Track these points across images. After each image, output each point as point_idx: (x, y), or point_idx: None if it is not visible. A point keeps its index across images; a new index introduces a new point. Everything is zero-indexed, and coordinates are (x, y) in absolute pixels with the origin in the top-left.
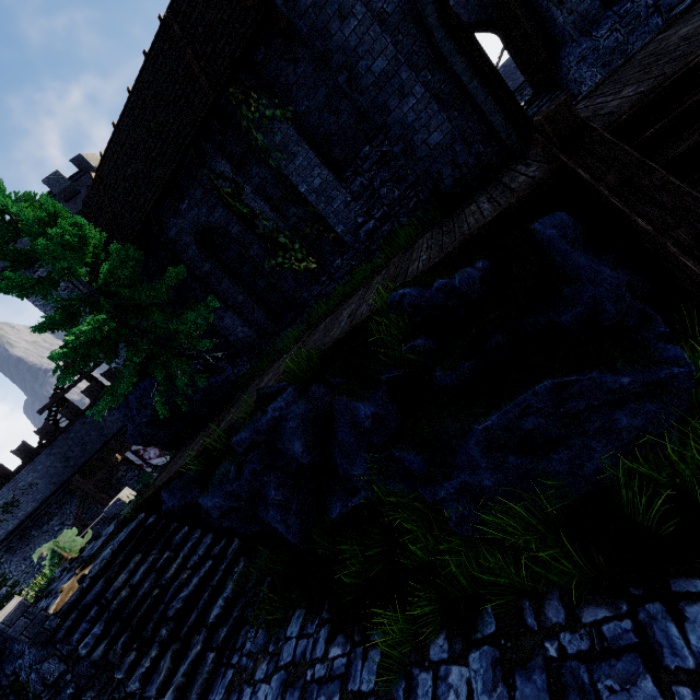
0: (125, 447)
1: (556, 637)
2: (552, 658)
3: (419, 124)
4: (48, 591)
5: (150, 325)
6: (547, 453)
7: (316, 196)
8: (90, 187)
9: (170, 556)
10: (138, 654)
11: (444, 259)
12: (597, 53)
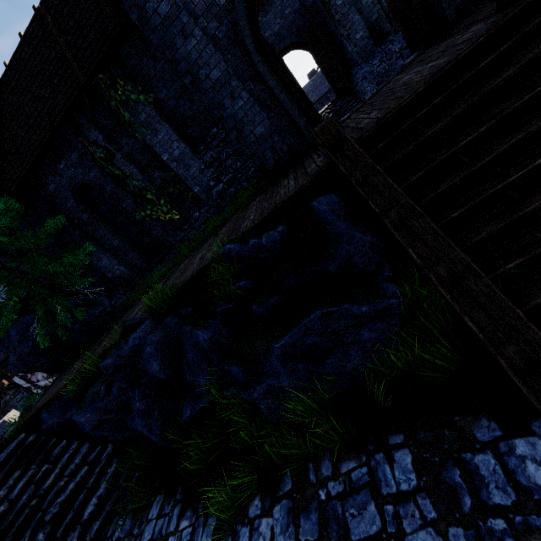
0: (12, 373)
1: (326, 485)
2: (323, 501)
3: (247, 119)
4: None
5: (30, 267)
6: (323, 359)
7: (176, 163)
8: None
9: (48, 468)
10: None
11: (262, 221)
12: (373, 75)
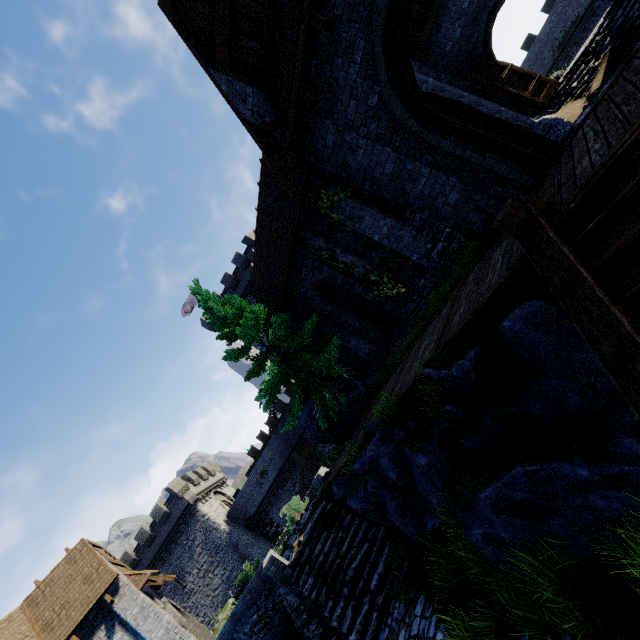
0: None
1: None
2: None
3: (435, 193)
4: (287, 545)
5: (302, 364)
6: (546, 518)
7: (388, 240)
8: (252, 274)
9: (342, 535)
10: (334, 602)
11: (464, 327)
12: None
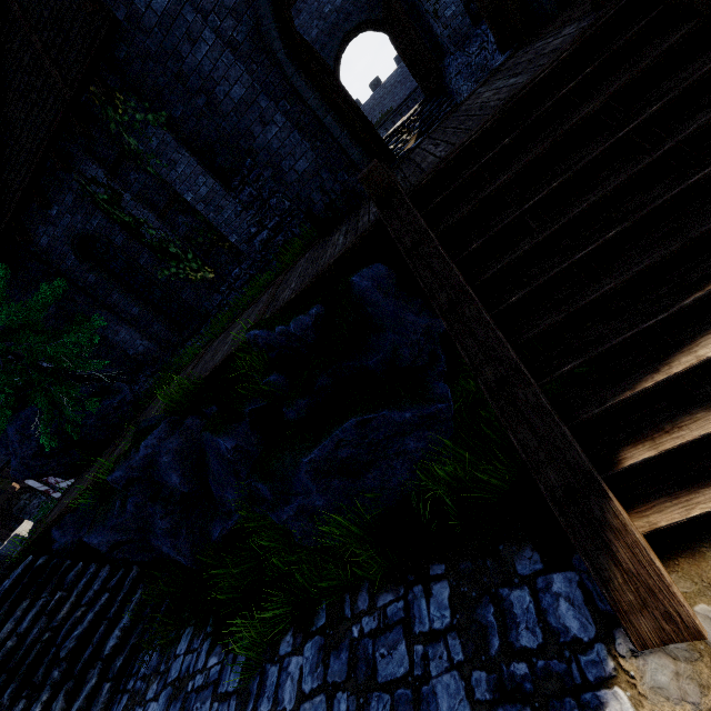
0: None
1: (360, 621)
2: (355, 639)
3: (285, 151)
4: None
5: (24, 349)
6: (363, 474)
7: (204, 205)
8: None
9: (62, 596)
10: (28, 701)
11: (300, 295)
12: (471, 68)
